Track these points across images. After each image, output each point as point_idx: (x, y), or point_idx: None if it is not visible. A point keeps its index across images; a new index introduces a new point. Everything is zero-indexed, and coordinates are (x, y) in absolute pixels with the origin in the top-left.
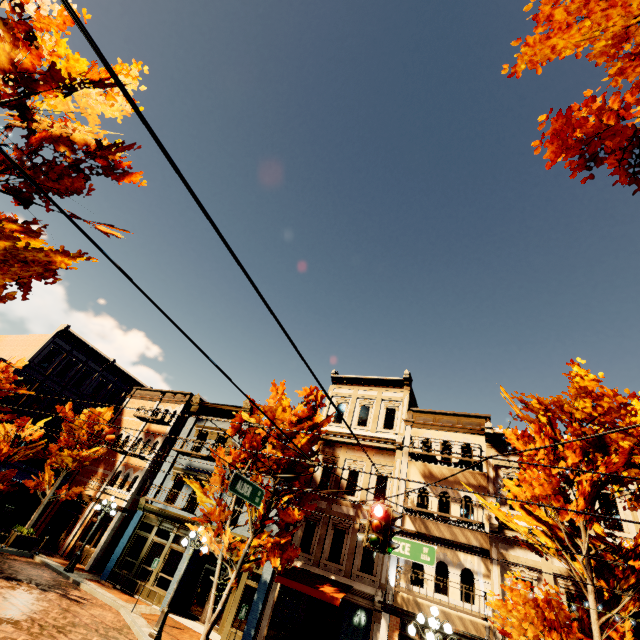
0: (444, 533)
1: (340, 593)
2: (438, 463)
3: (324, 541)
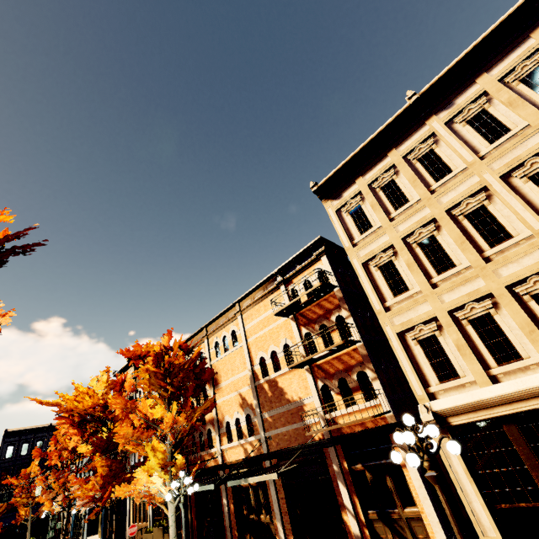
0: None
1: None
2: None
3: None
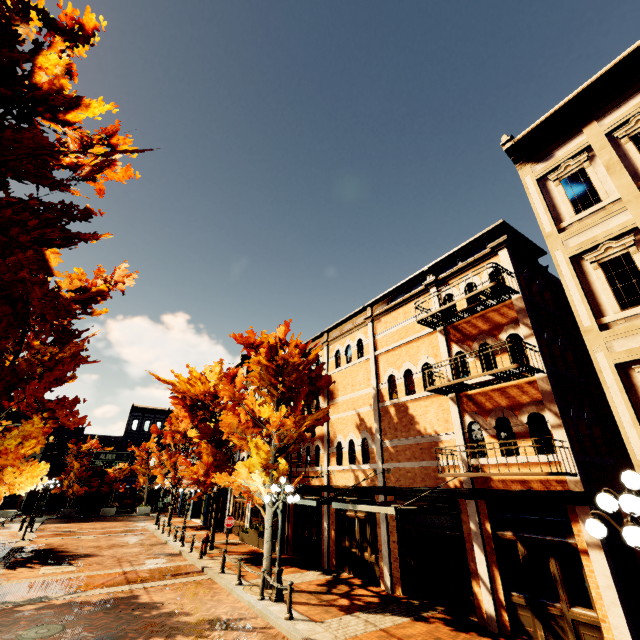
0: None
1: None
2: None
3: None
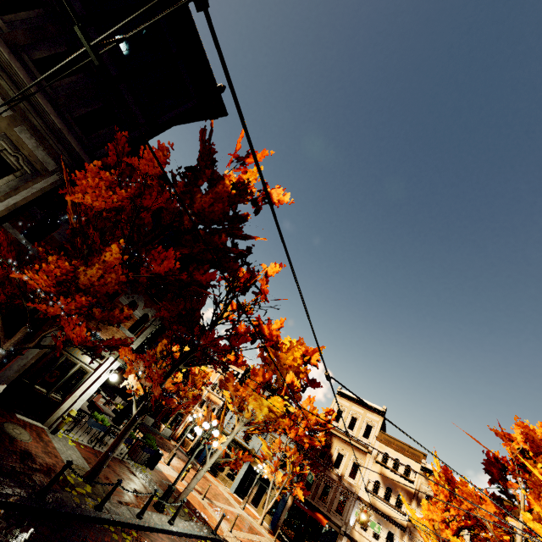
0: (384, 509)
1: (325, 520)
2: (390, 470)
3: (318, 488)
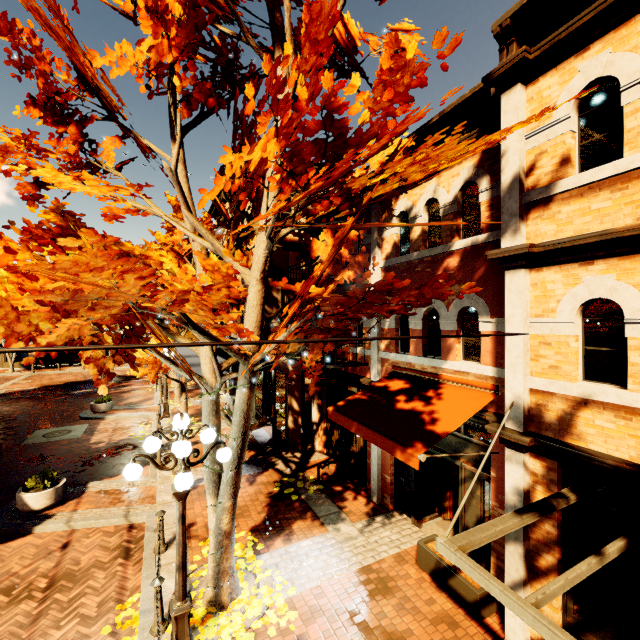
0: None
1: None
2: None
3: None
